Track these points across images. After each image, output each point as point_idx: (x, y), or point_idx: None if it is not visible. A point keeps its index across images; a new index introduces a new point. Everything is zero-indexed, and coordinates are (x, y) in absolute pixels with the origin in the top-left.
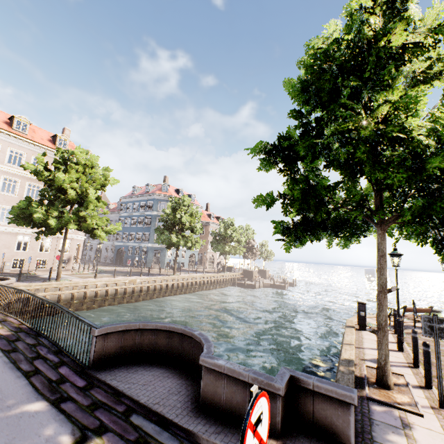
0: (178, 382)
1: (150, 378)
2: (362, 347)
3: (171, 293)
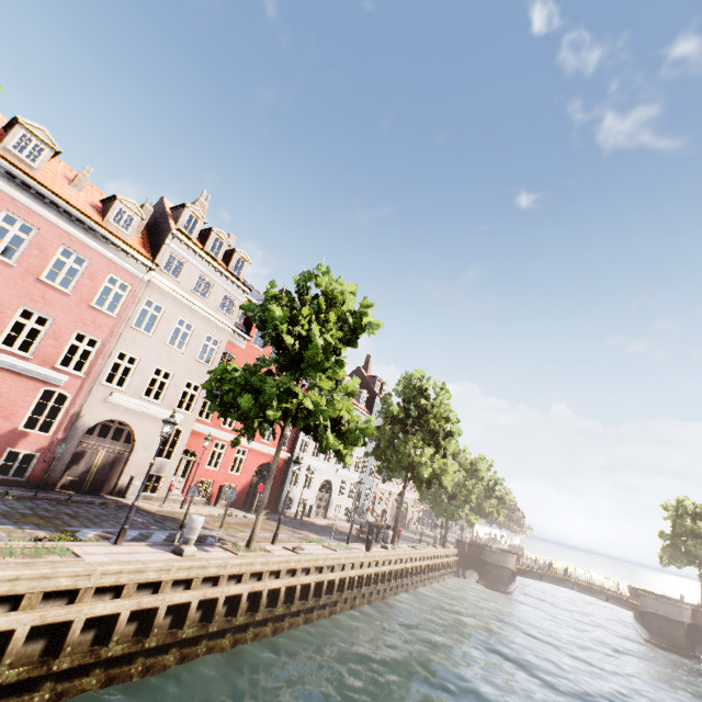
0: None
1: None
2: None
3: None
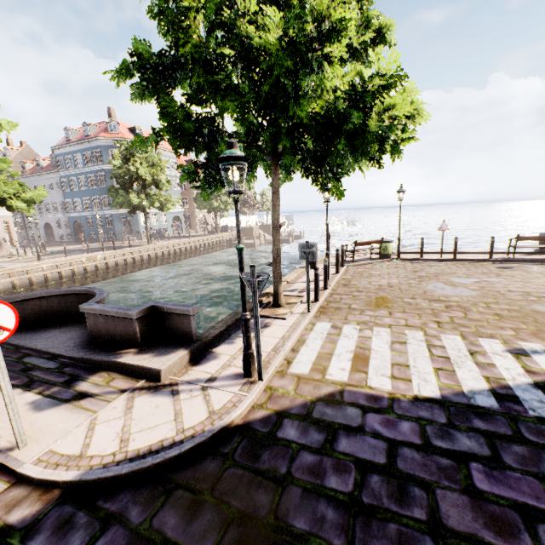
0: (83, 332)
1: (56, 333)
2: (295, 282)
3: (150, 265)
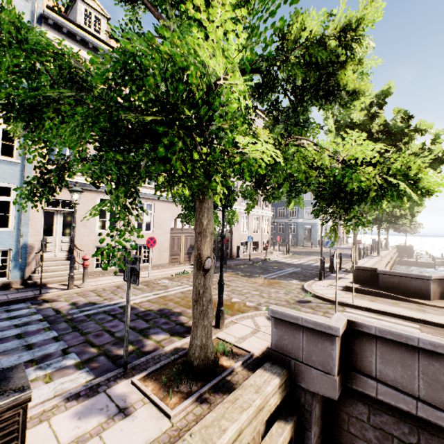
0: None
1: None
2: None
3: None
